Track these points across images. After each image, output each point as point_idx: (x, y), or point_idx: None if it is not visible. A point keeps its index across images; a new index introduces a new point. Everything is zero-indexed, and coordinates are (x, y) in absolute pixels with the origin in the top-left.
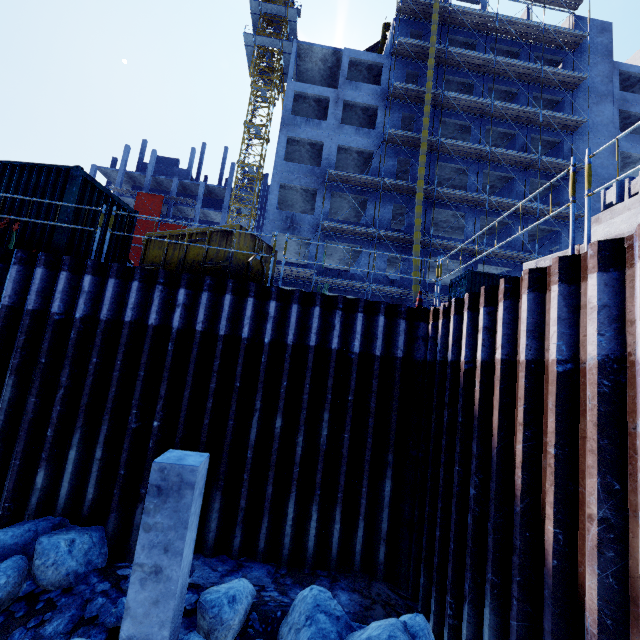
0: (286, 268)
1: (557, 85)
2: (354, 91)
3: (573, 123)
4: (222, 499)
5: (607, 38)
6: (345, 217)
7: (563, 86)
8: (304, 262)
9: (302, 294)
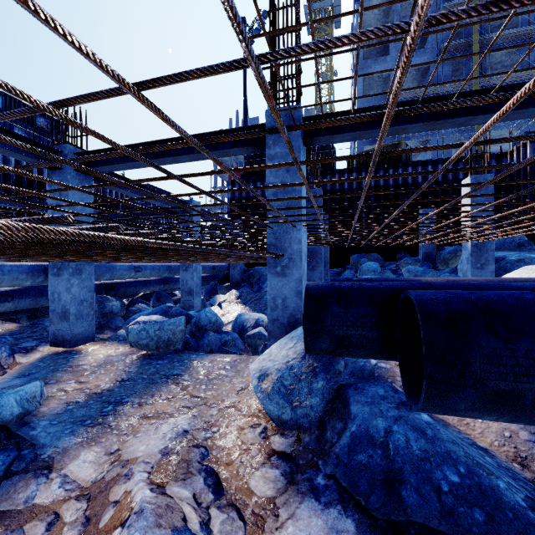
0: None
1: None
2: None
3: None
4: None
5: None
6: None
7: None
8: None
9: (442, 160)
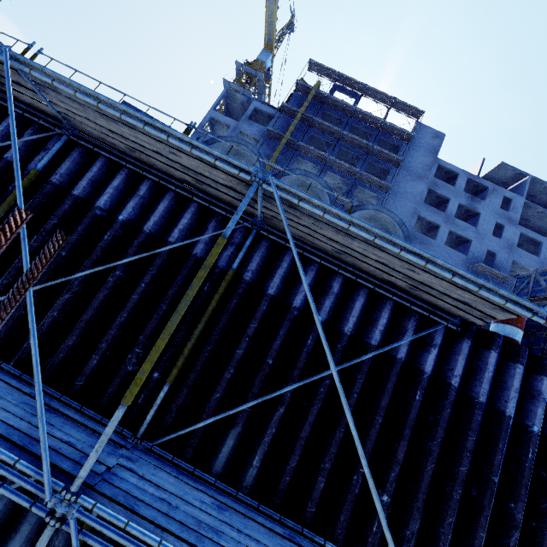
0: None
1: (387, 160)
2: (249, 126)
3: (384, 186)
4: None
5: (437, 142)
6: None
7: (390, 162)
8: None
9: None
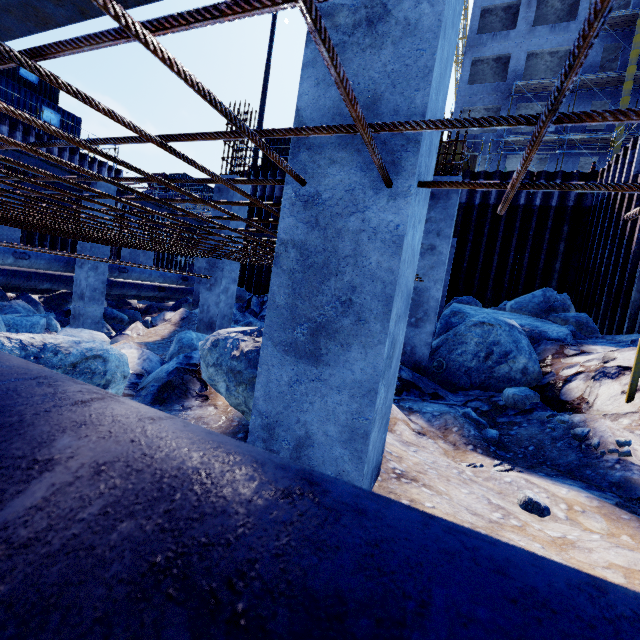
0: None
1: None
2: None
3: None
4: (449, 287)
5: None
6: (530, 129)
7: None
8: None
9: (500, 173)
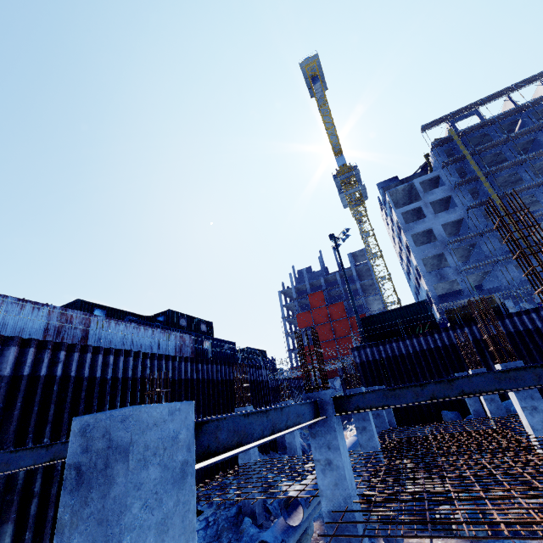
0: (462, 300)
1: None
2: (432, 196)
3: None
4: None
5: None
6: (460, 255)
7: None
8: (446, 292)
9: (540, 307)
